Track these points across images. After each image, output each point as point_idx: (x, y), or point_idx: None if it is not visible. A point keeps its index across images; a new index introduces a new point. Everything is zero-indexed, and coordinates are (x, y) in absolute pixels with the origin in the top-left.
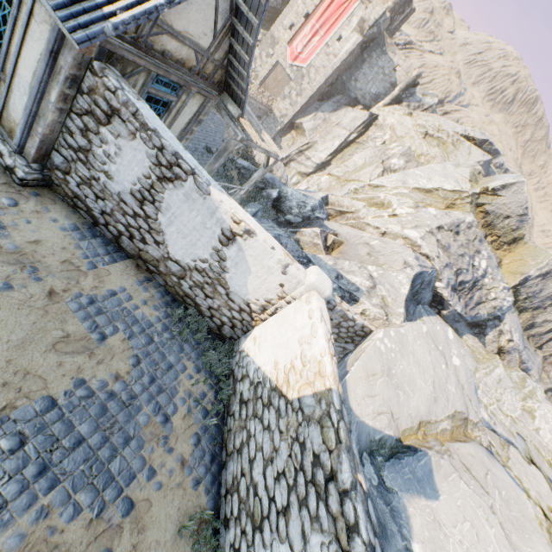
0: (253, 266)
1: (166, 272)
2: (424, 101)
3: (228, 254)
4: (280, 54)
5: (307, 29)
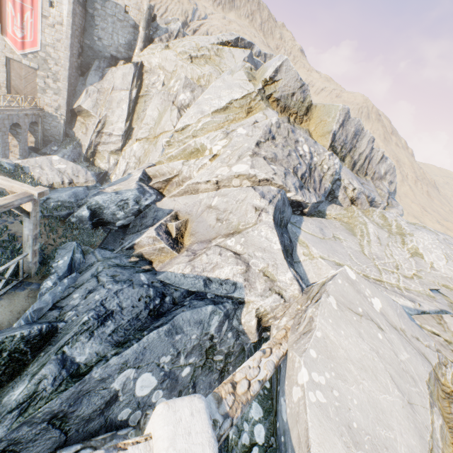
0: None
1: None
2: (171, 29)
3: None
4: (4, 49)
5: (10, 9)
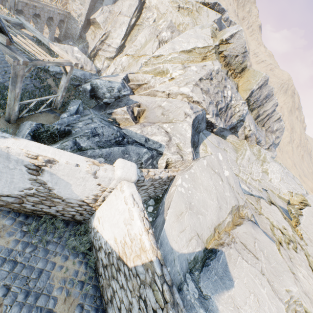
0: (69, 180)
1: (6, 204)
2: None
3: (45, 180)
4: None
5: None
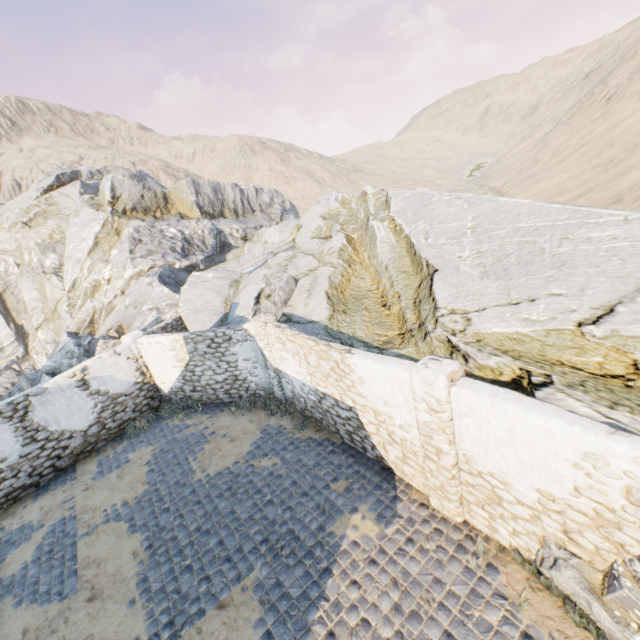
0: (109, 373)
1: (97, 438)
2: None
3: (96, 388)
4: None
5: None
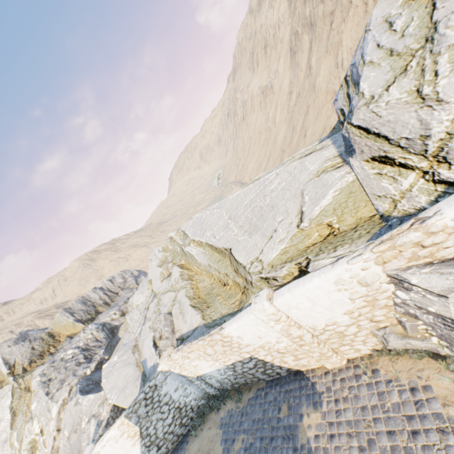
0: None
1: None
2: None
3: None
4: None
5: None
